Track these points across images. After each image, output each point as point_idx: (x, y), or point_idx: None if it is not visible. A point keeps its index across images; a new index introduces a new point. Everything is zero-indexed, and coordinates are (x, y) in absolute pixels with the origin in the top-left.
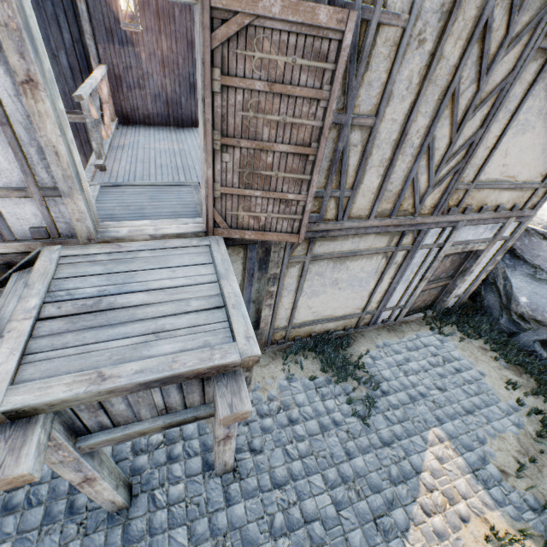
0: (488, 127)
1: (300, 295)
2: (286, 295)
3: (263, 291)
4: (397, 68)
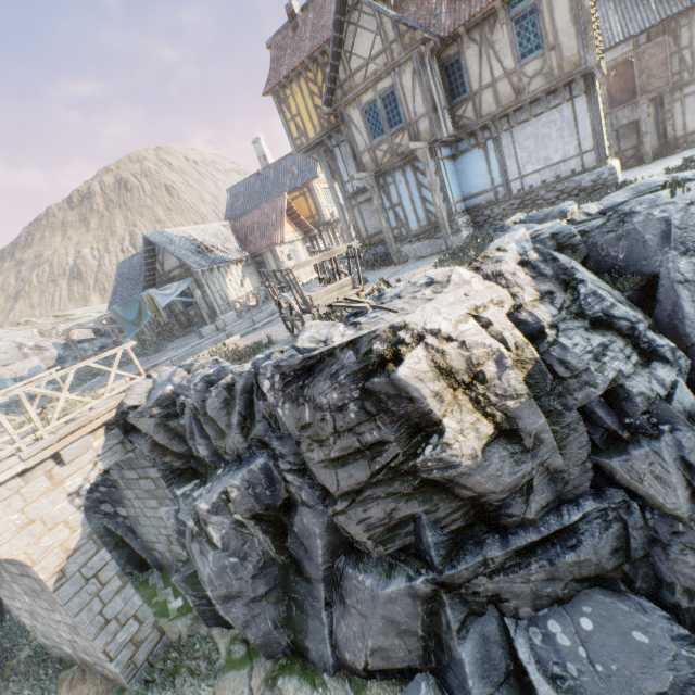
0: None
1: (685, 116)
2: (677, 118)
3: (664, 117)
4: (691, 32)
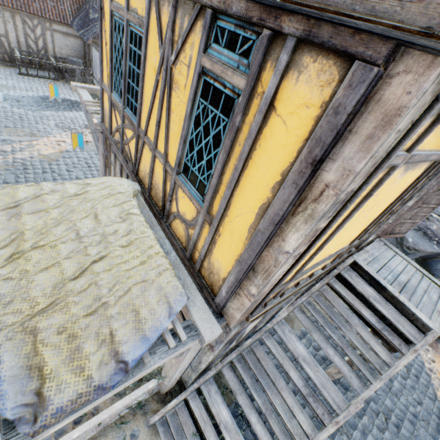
0: None
1: None
2: None
3: None
4: None
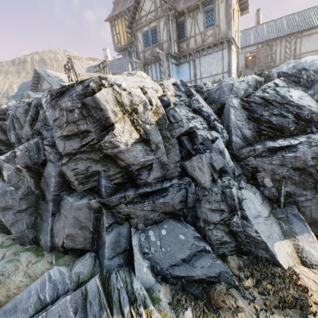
0: (295, 47)
1: None
2: None
3: None
4: (276, 48)
